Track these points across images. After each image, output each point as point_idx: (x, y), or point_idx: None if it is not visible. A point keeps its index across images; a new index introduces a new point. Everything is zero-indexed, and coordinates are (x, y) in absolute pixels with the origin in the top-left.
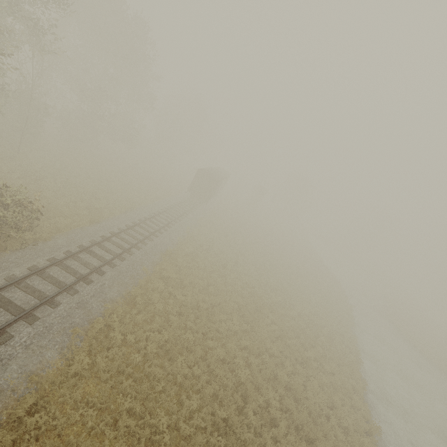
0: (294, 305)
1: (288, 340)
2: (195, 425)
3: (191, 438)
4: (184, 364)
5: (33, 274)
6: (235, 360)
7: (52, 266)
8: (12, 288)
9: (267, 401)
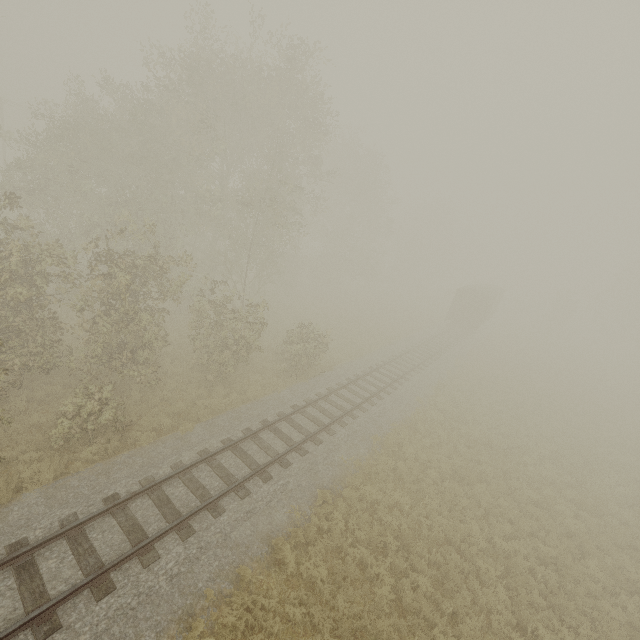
0: None
1: None
2: (512, 550)
3: (510, 560)
4: (486, 492)
5: (332, 393)
6: (557, 507)
7: (341, 388)
8: (323, 401)
9: (622, 570)
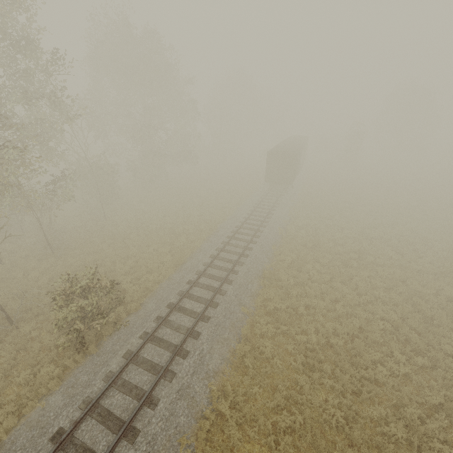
0: None
1: None
2: None
3: None
4: None
5: (127, 364)
6: (431, 445)
7: (144, 345)
8: (111, 390)
9: None
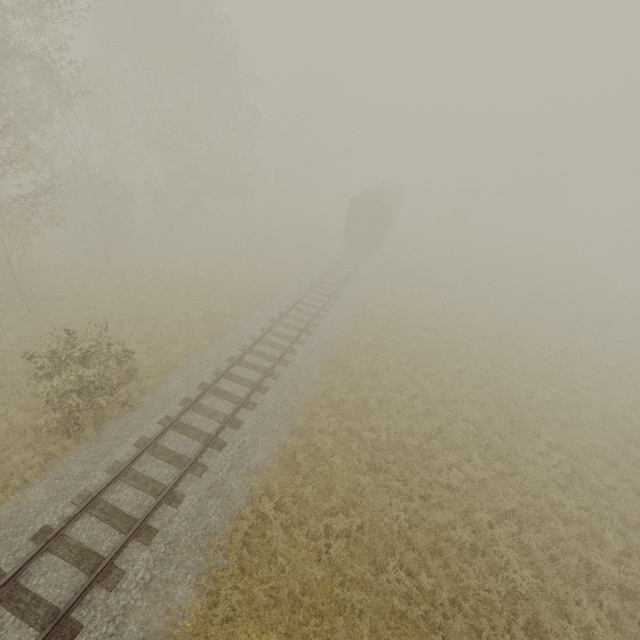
0: (586, 398)
1: (594, 480)
2: None
3: None
4: (401, 572)
5: (141, 454)
6: (496, 549)
7: (165, 432)
8: (117, 484)
9: (585, 627)
